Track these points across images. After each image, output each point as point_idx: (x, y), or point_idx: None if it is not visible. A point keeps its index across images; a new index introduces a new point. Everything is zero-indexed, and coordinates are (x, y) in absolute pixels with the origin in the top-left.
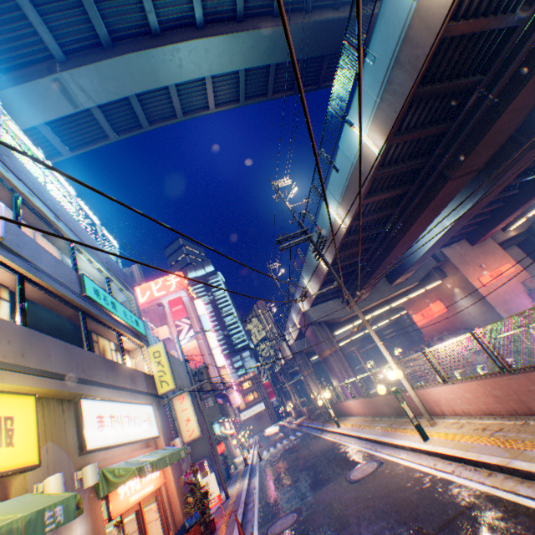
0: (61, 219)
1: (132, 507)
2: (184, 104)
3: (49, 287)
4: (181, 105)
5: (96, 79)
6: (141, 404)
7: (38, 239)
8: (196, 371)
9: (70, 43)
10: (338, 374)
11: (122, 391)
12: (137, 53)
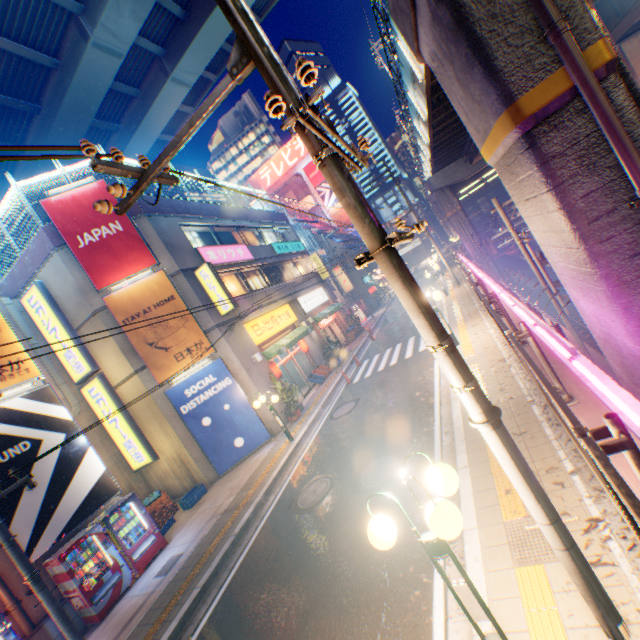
0: (249, 220)
1: (326, 326)
2: (256, 6)
3: (268, 263)
4: (254, 9)
5: (193, 60)
6: (316, 289)
7: (248, 236)
8: (341, 257)
9: (161, 35)
10: (457, 233)
11: (308, 289)
12: (210, 17)
